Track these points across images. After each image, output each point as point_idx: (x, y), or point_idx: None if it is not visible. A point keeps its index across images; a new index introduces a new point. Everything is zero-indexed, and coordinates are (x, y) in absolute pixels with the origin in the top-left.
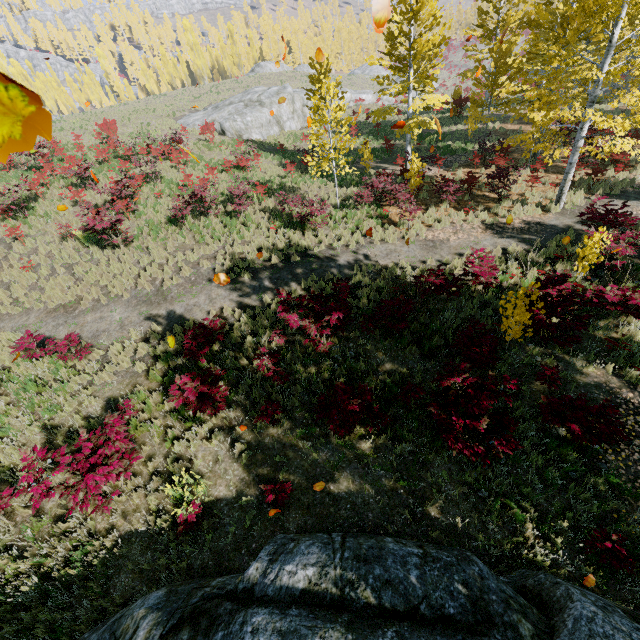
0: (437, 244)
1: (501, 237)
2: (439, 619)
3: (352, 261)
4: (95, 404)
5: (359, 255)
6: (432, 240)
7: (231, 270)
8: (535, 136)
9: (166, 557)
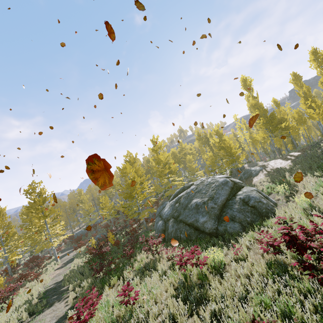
0: (58, 274)
1: (66, 265)
2: (160, 216)
3: (56, 283)
4: (130, 276)
5: (51, 285)
6: (55, 276)
7: (29, 314)
8: (15, 266)
9: (169, 247)
